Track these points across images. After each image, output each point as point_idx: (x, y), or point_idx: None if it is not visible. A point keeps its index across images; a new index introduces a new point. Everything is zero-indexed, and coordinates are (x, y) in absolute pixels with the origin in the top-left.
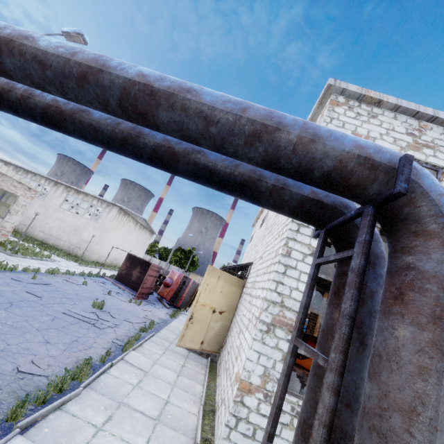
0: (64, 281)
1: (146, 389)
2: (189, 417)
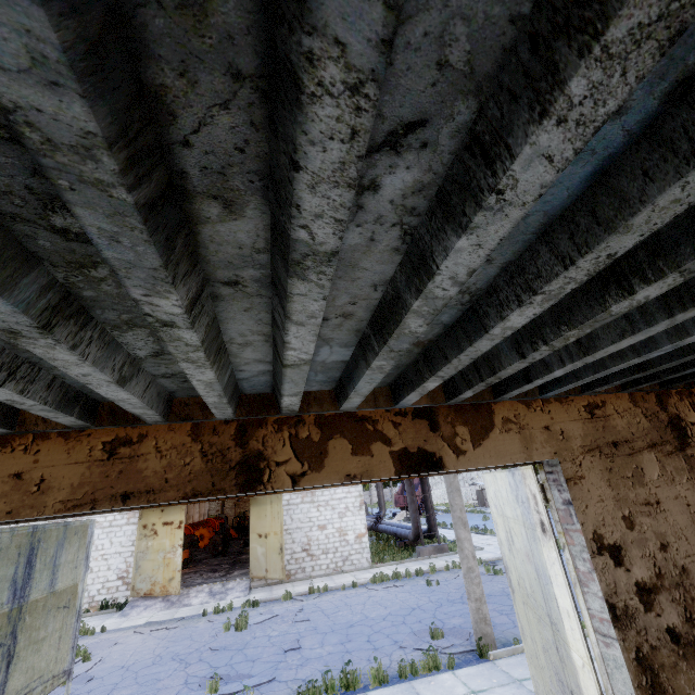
0: None
1: (354, 579)
2: (354, 573)
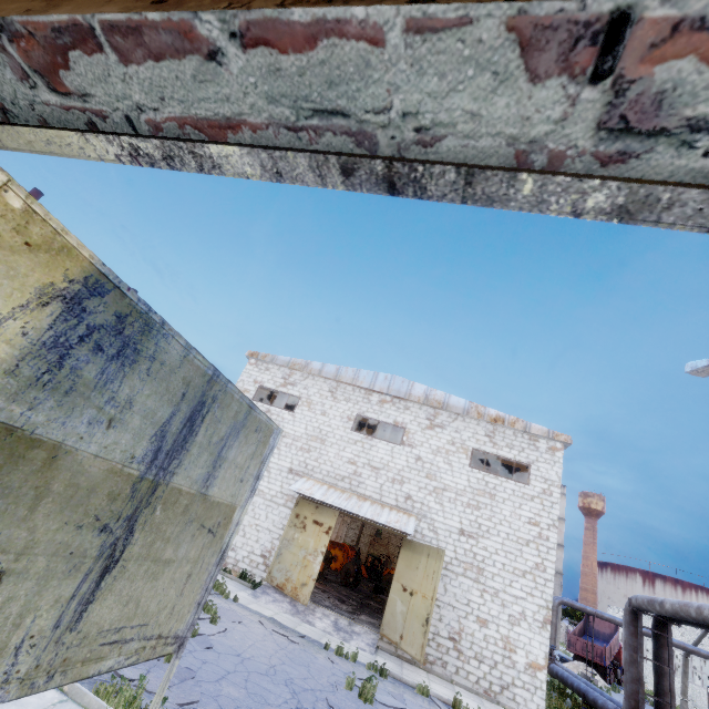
0: (195, 706)
1: None
2: None
